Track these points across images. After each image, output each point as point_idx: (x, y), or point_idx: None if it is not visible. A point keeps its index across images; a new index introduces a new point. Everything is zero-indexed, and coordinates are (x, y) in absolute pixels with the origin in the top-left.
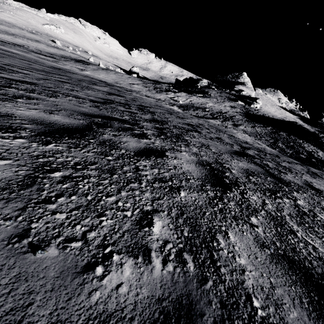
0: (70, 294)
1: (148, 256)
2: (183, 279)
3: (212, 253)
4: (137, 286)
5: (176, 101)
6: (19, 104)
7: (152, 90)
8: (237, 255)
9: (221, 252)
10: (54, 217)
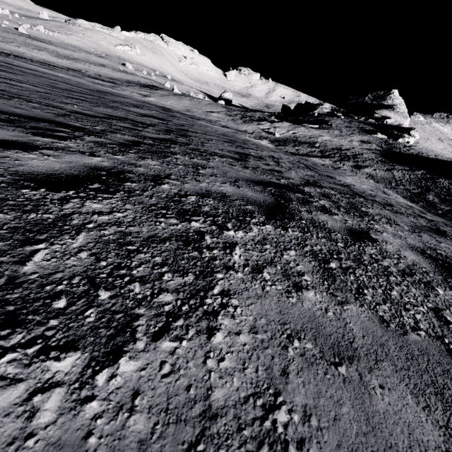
0: None
1: None
2: None
3: None
4: None
5: (271, 134)
6: None
7: (237, 120)
8: None
9: None
10: None
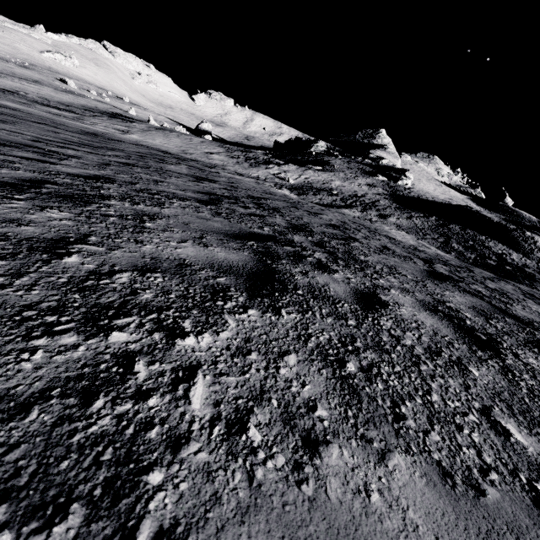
0: None
1: None
2: None
3: None
4: None
5: (284, 180)
6: (159, 233)
7: (242, 163)
8: None
9: None
10: (433, 440)
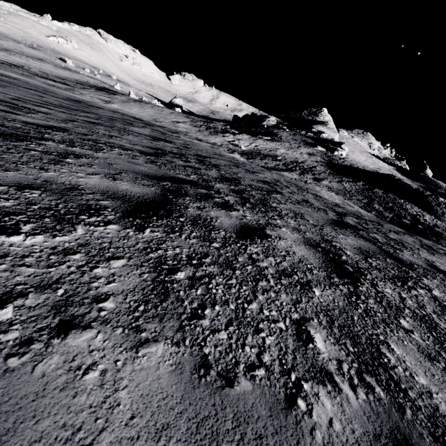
0: (295, 436)
1: (333, 382)
2: (382, 409)
3: (389, 372)
4: (347, 421)
5: (237, 146)
6: (73, 167)
7: (203, 131)
8: (414, 373)
9: (398, 371)
10: (217, 337)
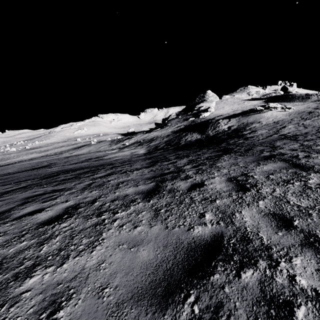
0: None
1: None
2: None
3: None
4: None
5: (125, 144)
6: None
7: (112, 145)
8: None
9: None
10: None
